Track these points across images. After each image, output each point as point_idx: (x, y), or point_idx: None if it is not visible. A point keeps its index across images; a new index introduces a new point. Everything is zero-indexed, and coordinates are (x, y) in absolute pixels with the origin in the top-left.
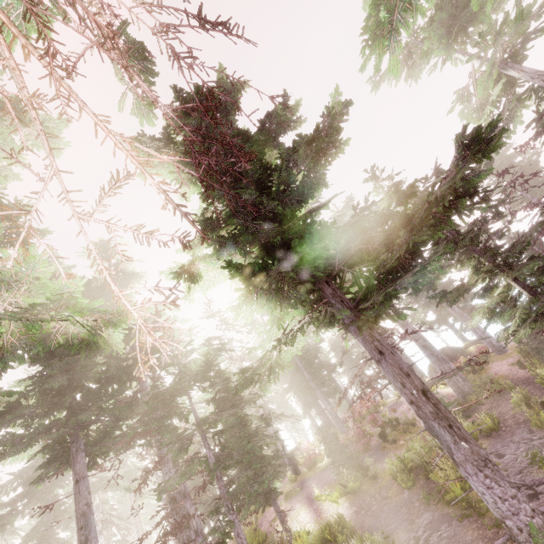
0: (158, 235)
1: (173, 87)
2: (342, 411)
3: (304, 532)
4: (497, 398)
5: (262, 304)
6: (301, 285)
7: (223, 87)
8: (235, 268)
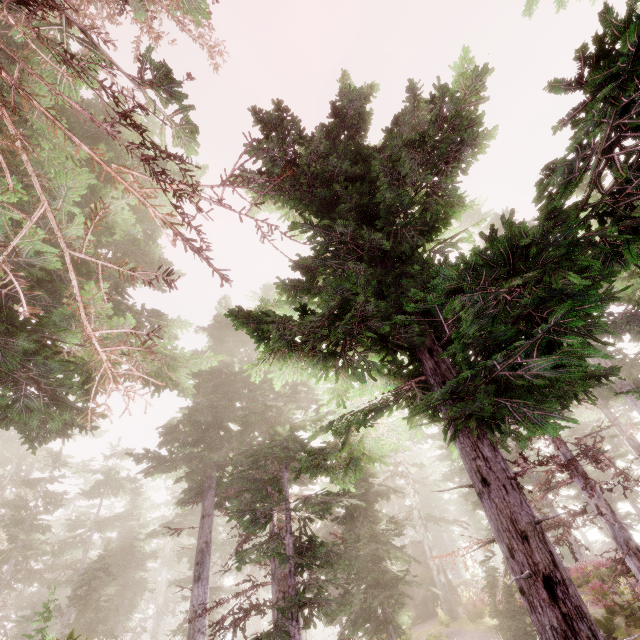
0: (142, 272)
1: (253, 110)
2: (568, 557)
3: None
4: None
5: (297, 368)
6: (370, 349)
7: (346, 98)
8: (234, 316)
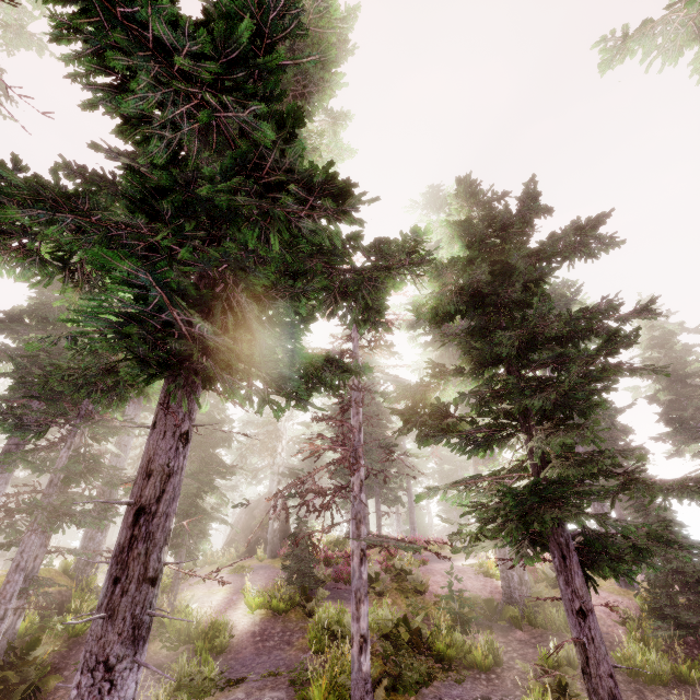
0: None
1: None
2: None
3: (181, 611)
4: (547, 636)
5: None
6: None
7: None
8: None
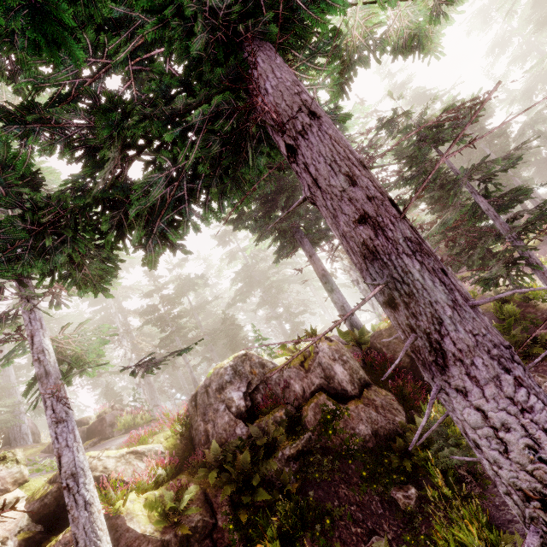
0: None
1: None
2: None
3: None
4: None
5: None
6: None
7: None
8: None
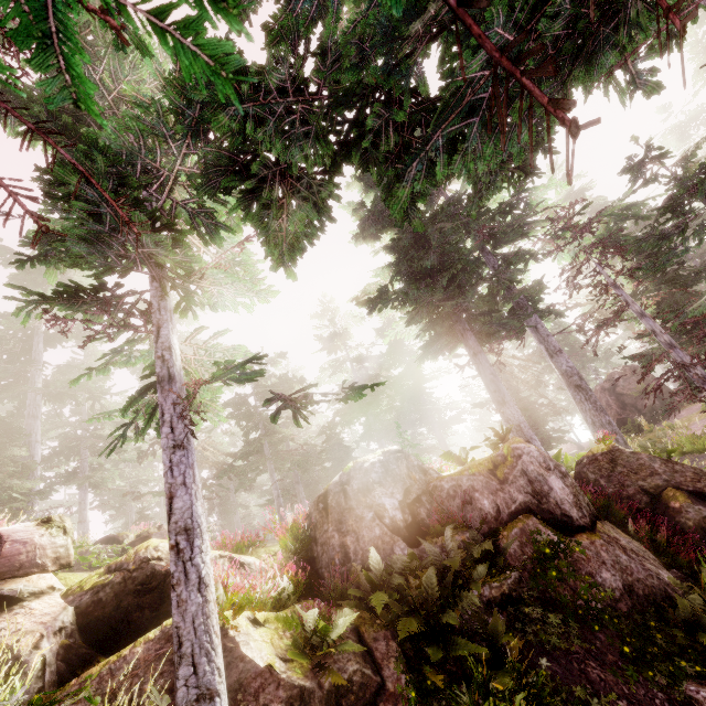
0: None
1: None
2: None
3: None
4: None
5: None
6: None
7: None
8: None
